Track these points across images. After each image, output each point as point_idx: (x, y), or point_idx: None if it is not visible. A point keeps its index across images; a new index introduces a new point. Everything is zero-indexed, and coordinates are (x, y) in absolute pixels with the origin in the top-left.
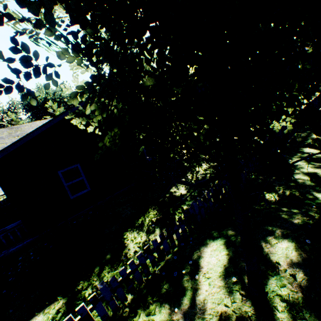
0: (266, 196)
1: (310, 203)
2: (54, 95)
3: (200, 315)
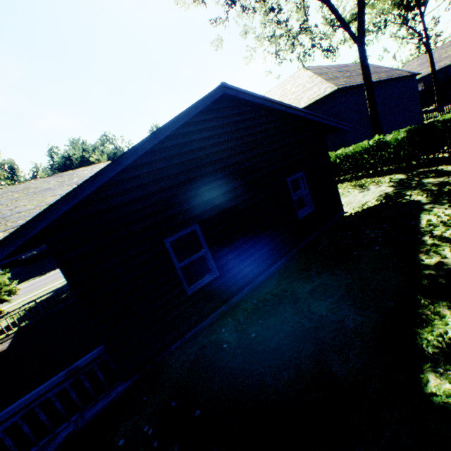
0: None
1: None
2: (94, 151)
3: None
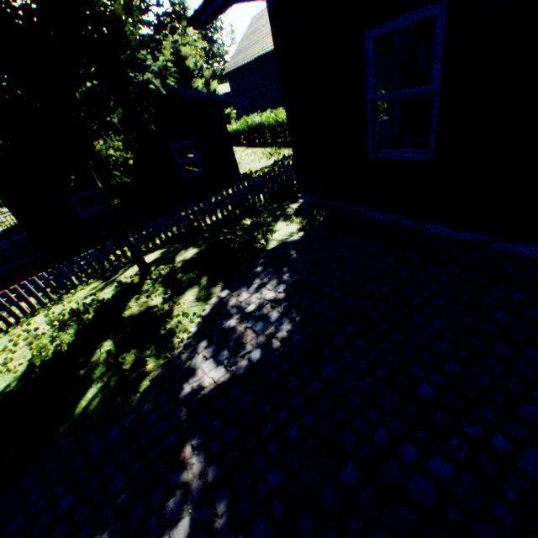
0: (245, 222)
1: (263, 229)
2: None
3: (113, 283)
